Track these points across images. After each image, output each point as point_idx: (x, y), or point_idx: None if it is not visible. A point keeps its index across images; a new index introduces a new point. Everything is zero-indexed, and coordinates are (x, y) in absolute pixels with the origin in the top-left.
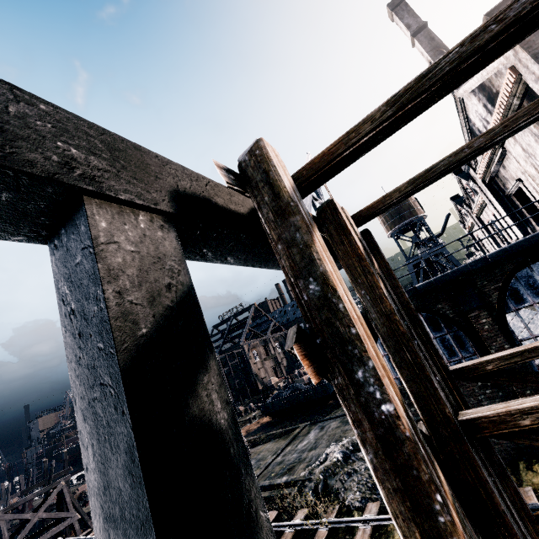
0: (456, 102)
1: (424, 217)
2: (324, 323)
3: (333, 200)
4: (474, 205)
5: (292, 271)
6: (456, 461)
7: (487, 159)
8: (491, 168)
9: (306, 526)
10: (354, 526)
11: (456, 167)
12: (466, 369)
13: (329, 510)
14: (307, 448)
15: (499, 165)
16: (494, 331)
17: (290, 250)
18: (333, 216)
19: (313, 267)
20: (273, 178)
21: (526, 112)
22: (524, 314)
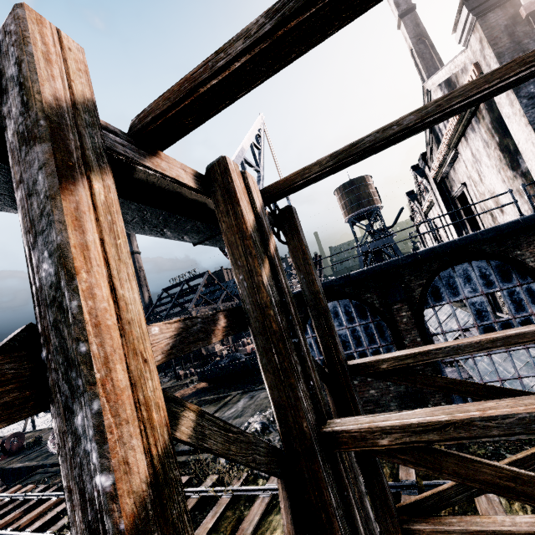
0: (423, 94)
1: (381, 208)
2: (52, 329)
3: (226, 158)
4: (424, 202)
5: (28, 236)
6: (304, 480)
7: (441, 159)
8: (443, 168)
9: (212, 493)
10: (256, 494)
11: (383, 146)
12: (362, 365)
13: (237, 478)
14: (233, 416)
15: (451, 167)
16: (411, 324)
17: (30, 201)
18: (222, 177)
19: (51, 234)
20: (24, 74)
21: (462, 92)
22: (446, 309)
